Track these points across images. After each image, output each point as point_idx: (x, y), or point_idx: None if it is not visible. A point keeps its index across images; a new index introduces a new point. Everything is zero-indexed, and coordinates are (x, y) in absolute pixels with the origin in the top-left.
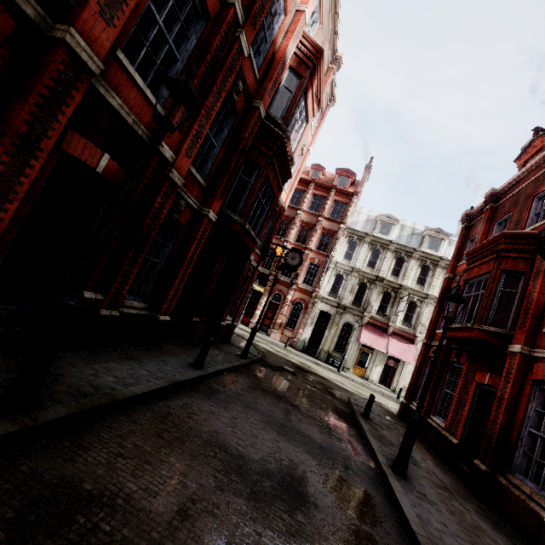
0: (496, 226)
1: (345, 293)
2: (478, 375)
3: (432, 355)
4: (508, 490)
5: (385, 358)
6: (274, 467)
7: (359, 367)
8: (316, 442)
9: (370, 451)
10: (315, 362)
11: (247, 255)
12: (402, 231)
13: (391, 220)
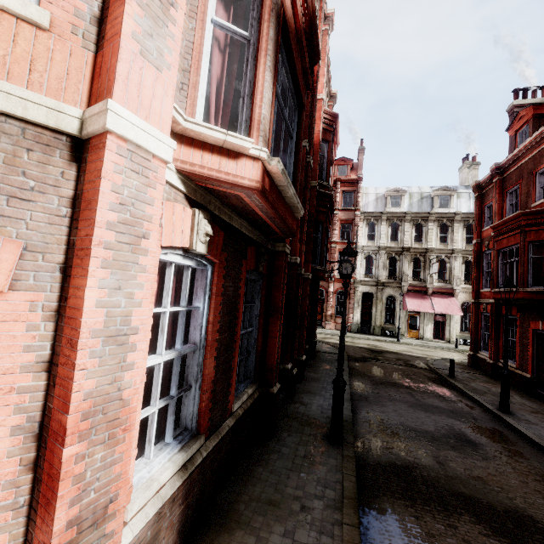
0: (508, 195)
1: (379, 271)
2: (531, 323)
3: (484, 311)
4: None
5: (432, 316)
6: (445, 432)
7: (412, 330)
8: (445, 409)
9: (475, 403)
10: (376, 339)
11: (316, 282)
12: (411, 198)
13: (399, 193)
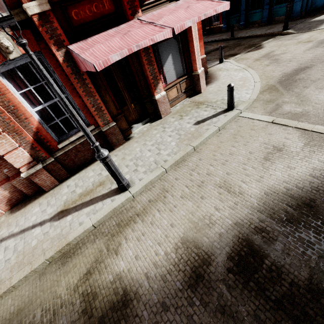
0: None
1: None
2: None
3: None
4: (213, 28)
5: None
6: None
7: None
8: None
9: None
10: None
11: None
12: None
13: None
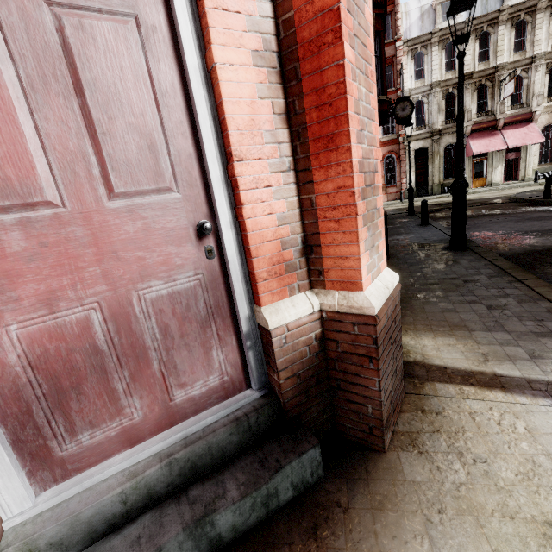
0: None
1: (433, 117)
2: None
3: None
4: None
5: (503, 156)
6: None
7: (478, 179)
8: None
9: None
10: (437, 197)
11: None
12: None
13: None
